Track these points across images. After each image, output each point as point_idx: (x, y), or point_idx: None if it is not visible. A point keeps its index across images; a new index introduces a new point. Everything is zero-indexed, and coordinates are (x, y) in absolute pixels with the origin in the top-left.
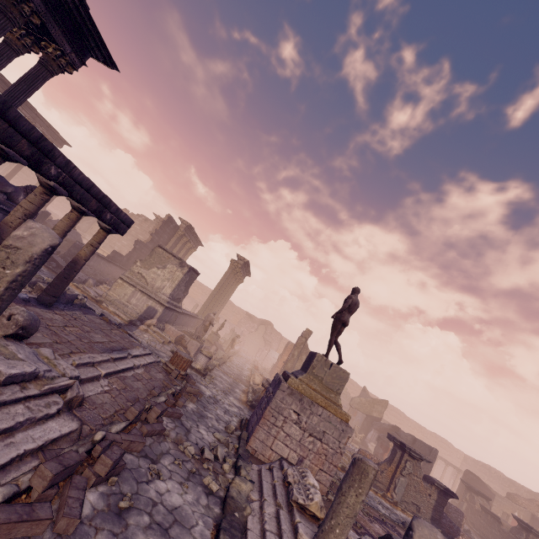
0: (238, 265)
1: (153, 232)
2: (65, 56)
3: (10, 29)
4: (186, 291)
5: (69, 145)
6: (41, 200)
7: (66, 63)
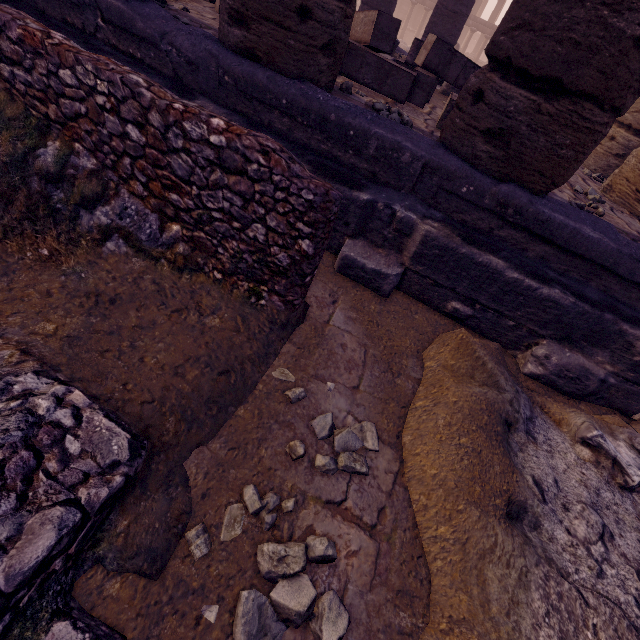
0: None
1: None
2: None
3: None
4: None
5: None
6: (469, 36)
7: None
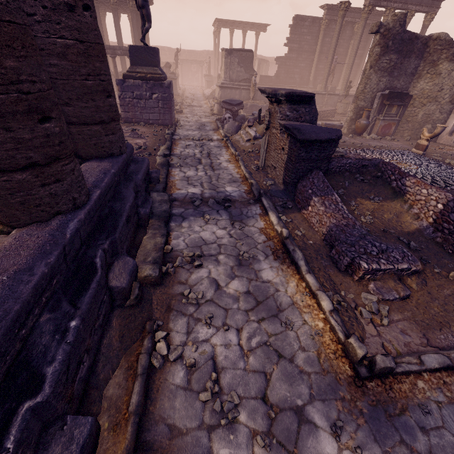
0: (346, 5)
1: (287, 42)
2: (130, 0)
3: (116, 13)
4: (252, 71)
5: (268, 25)
6: None
7: (132, 2)
